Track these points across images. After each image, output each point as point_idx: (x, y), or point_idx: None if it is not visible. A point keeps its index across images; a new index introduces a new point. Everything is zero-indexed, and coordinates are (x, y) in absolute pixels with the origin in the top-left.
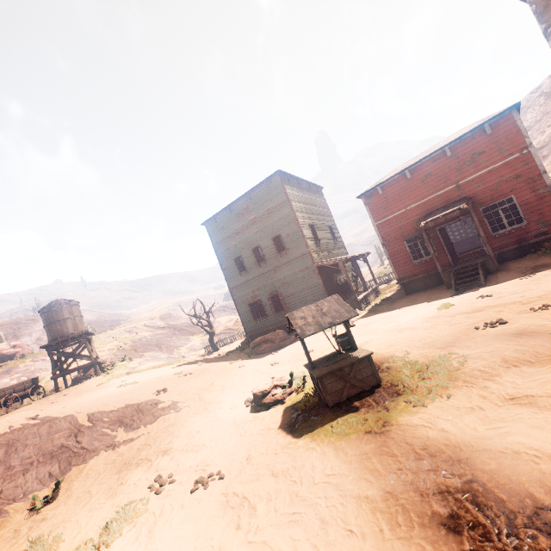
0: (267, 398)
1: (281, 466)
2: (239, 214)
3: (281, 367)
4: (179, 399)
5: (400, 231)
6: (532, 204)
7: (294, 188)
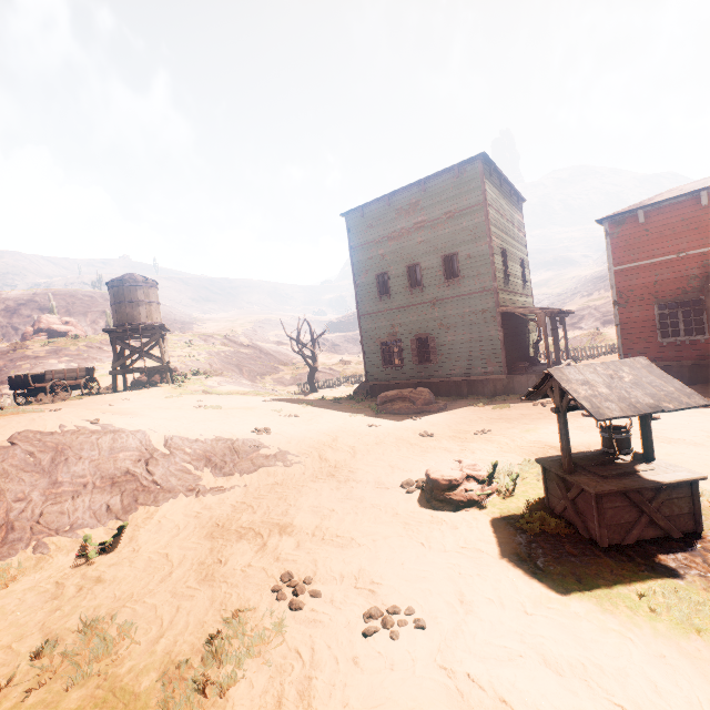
0: (456, 492)
1: (560, 650)
2: (401, 211)
3: (441, 443)
4: (290, 450)
5: (654, 288)
6: None
7: (494, 189)
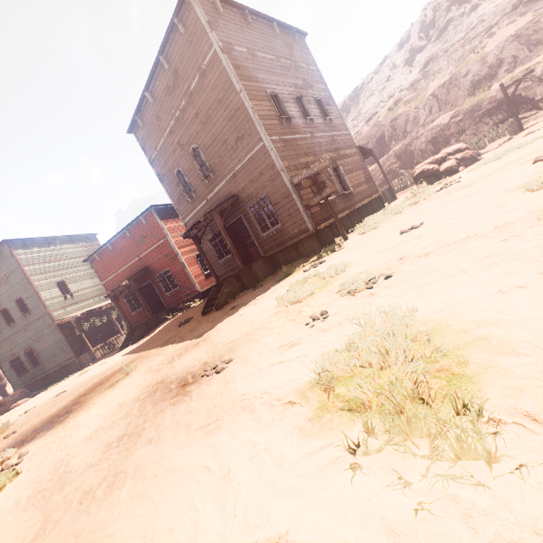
0: None
1: None
2: None
3: None
4: None
5: None
6: (179, 275)
7: (37, 250)
